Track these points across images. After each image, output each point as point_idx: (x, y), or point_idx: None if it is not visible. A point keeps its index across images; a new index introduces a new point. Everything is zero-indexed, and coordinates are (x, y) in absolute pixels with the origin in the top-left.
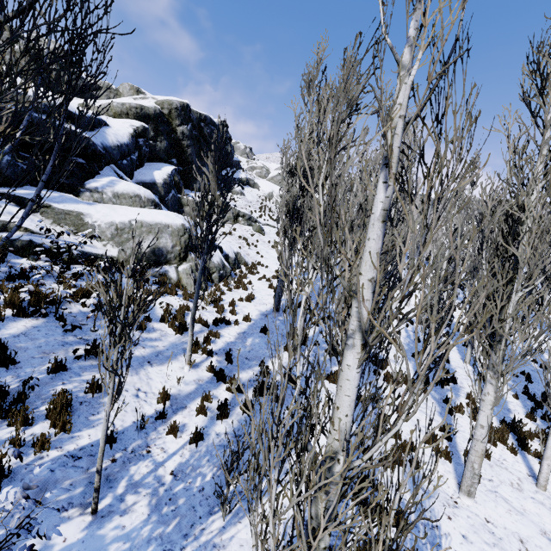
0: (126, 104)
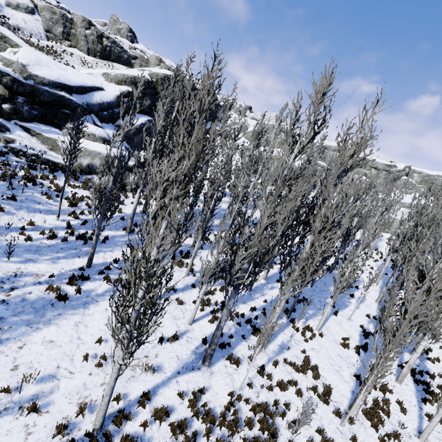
0: (126, 75)
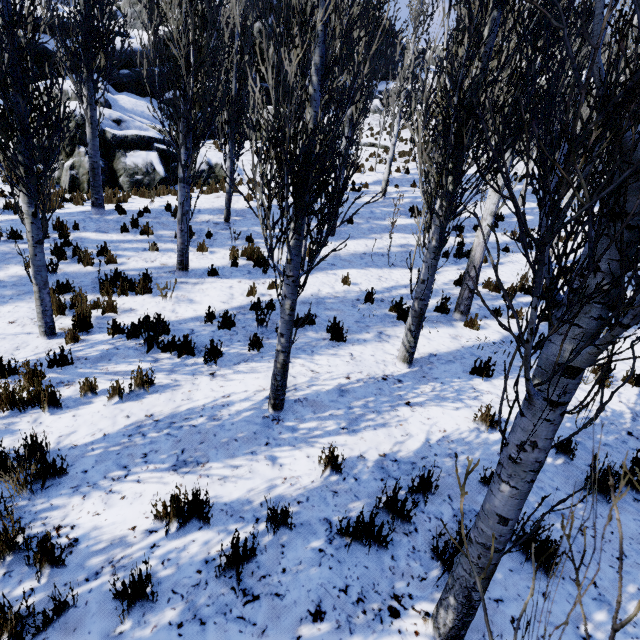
0: None
